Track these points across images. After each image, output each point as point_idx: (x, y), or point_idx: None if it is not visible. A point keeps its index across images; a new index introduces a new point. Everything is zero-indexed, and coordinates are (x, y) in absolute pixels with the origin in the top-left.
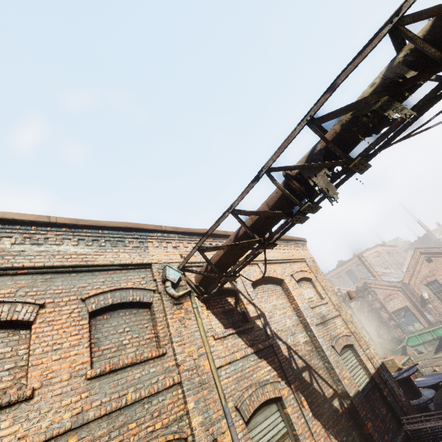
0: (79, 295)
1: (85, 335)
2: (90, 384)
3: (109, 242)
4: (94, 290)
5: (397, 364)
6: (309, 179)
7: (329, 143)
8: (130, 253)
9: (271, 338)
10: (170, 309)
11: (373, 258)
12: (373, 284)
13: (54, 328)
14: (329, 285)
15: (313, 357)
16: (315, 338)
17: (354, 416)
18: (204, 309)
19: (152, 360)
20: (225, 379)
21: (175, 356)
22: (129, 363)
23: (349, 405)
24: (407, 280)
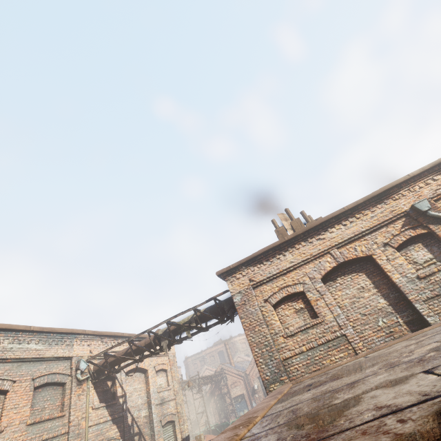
0: (31, 376)
1: (30, 401)
2: (27, 428)
3: (54, 341)
4: (39, 373)
5: (202, 438)
6: (162, 341)
7: (170, 332)
8: (63, 349)
9: (125, 411)
10: (75, 387)
11: (241, 344)
12: (227, 371)
13: (17, 395)
14: (177, 375)
15: (146, 427)
16: (152, 413)
17: None
18: (92, 389)
19: (58, 418)
20: (91, 434)
21: (69, 417)
22: (47, 418)
23: None
24: (248, 371)
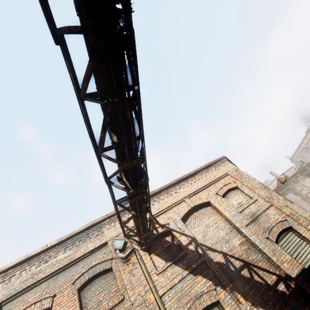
0: (71, 281)
1: (77, 305)
2: None
3: (81, 241)
4: (78, 274)
5: None
6: (122, 178)
7: (110, 160)
8: (93, 241)
9: (203, 255)
10: (122, 267)
11: None
12: None
13: (61, 306)
14: (255, 183)
15: (250, 253)
16: (247, 237)
17: (304, 294)
18: (147, 256)
19: (116, 306)
20: (169, 302)
21: (129, 298)
22: None
23: (295, 284)
24: None
